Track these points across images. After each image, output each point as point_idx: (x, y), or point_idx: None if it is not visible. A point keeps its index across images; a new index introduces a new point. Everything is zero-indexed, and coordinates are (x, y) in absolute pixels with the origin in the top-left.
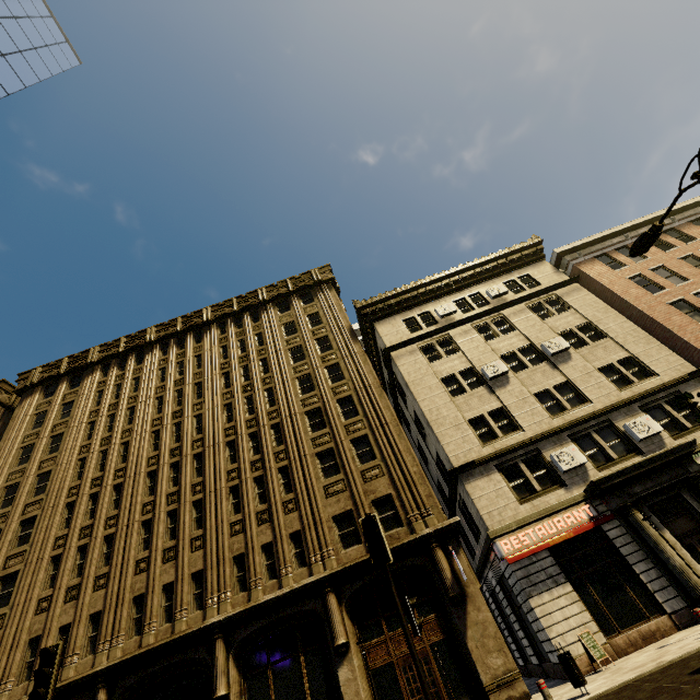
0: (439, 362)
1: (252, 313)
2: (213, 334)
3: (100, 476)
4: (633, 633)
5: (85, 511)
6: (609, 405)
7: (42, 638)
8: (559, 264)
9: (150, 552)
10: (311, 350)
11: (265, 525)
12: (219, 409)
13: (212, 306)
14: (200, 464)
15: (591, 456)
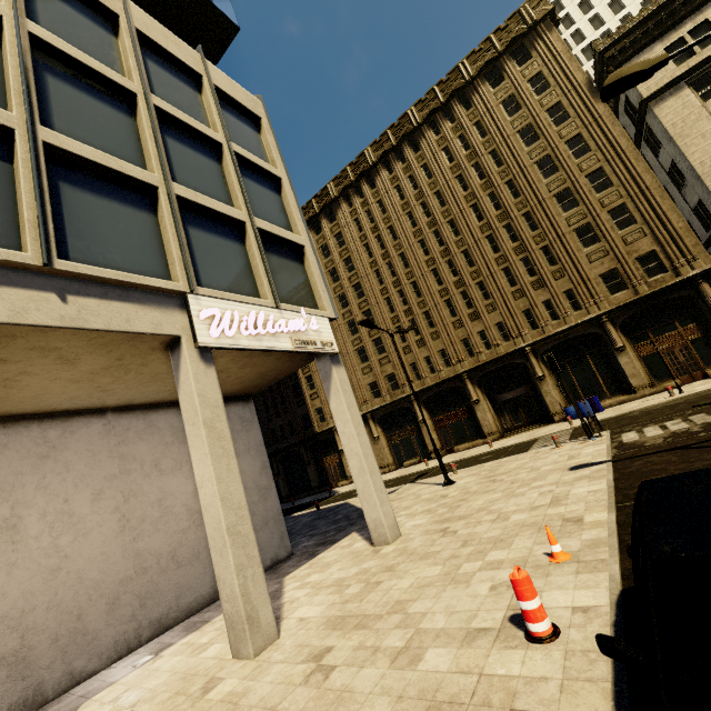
0: None
1: (458, 99)
2: (429, 138)
3: (396, 280)
4: None
5: (400, 302)
6: None
7: (417, 363)
8: None
9: (459, 318)
10: (544, 127)
11: (540, 290)
12: (467, 212)
13: (415, 105)
14: (468, 258)
15: None
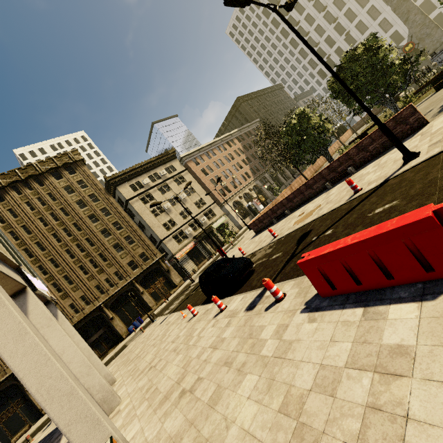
0: (148, 204)
1: (34, 179)
2: (13, 194)
3: None
4: (201, 264)
5: None
6: (197, 214)
7: None
8: (181, 160)
9: None
10: (89, 202)
11: (102, 274)
12: (50, 237)
13: None
14: (54, 263)
15: (193, 229)
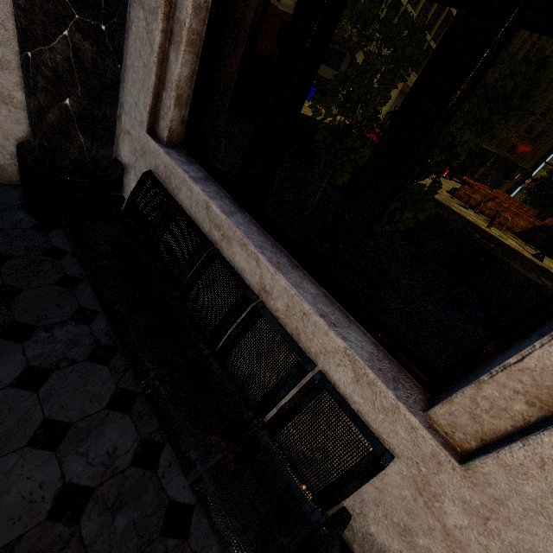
0: None
1: None
2: None
3: None
4: None
5: None
6: None
7: None
8: None
9: None
10: None
11: None
12: None
13: None
14: None
15: None
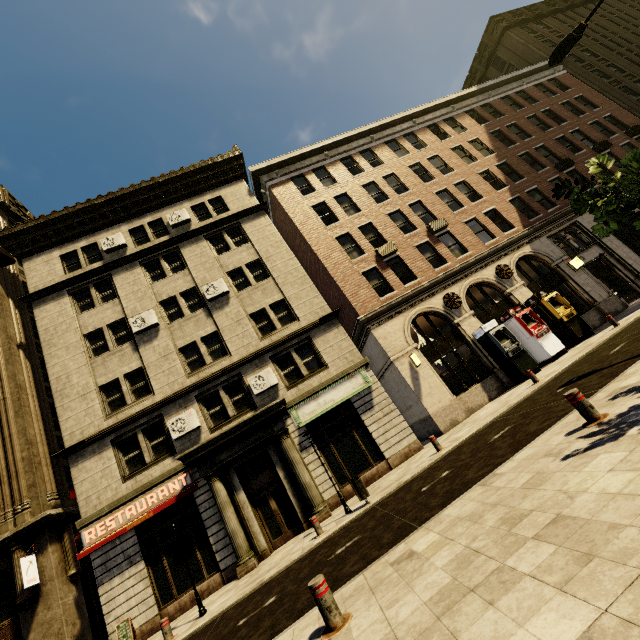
0: (88, 313)
1: None
2: None
3: None
4: (186, 598)
5: None
6: (241, 359)
7: None
8: (259, 183)
9: None
10: None
11: None
12: None
13: None
14: None
15: (214, 415)
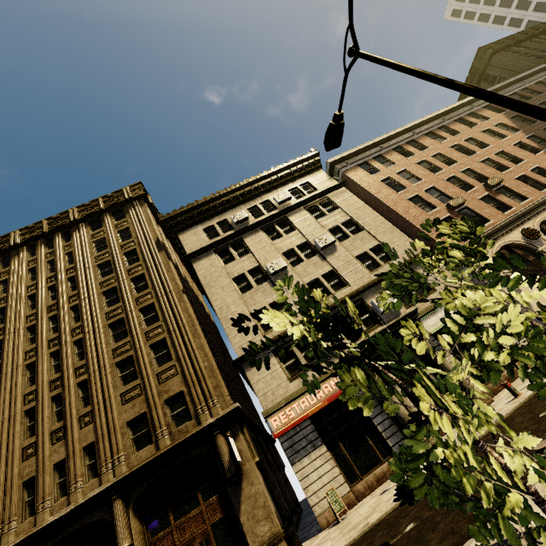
0: (232, 264)
1: (64, 233)
2: (21, 257)
3: None
4: (370, 478)
5: None
6: (361, 286)
7: None
8: (333, 172)
9: None
10: (118, 264)
11: (59, 443)
12: (20, 333)
13: (21, 230)
14: None
15: None
